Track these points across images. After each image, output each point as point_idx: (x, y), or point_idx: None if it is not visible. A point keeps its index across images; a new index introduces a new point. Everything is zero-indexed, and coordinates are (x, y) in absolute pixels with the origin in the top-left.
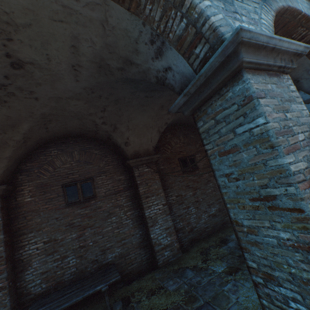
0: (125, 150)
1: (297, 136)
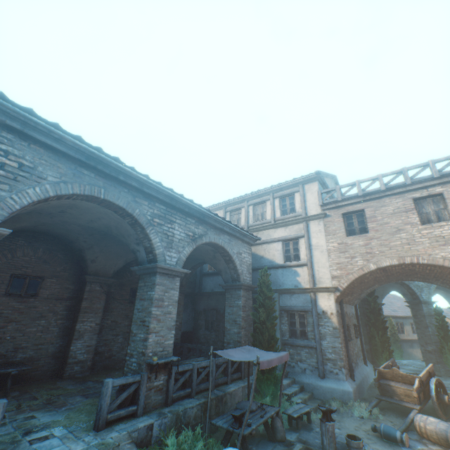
0: (88, 265)
1: (165, 302)
